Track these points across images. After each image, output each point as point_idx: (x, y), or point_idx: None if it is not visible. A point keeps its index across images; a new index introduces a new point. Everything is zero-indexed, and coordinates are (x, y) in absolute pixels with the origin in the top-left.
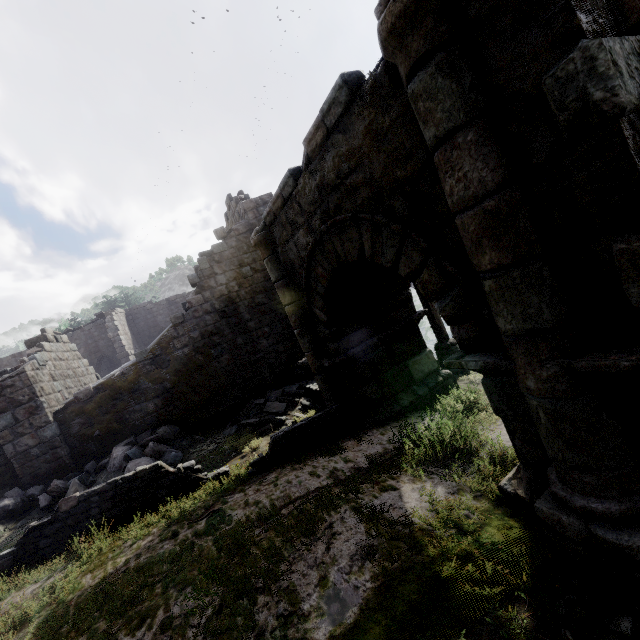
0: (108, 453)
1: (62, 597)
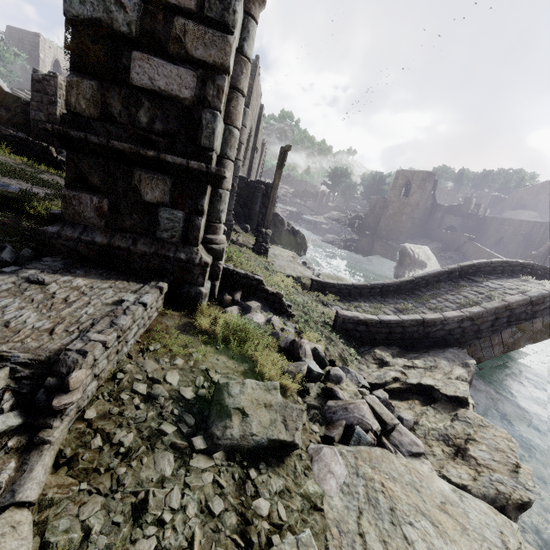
0: None
1: None
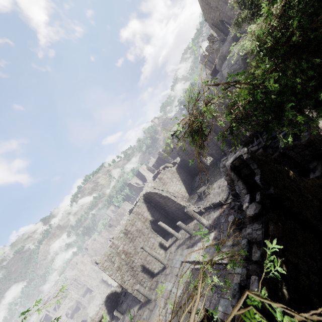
0: None
1: None
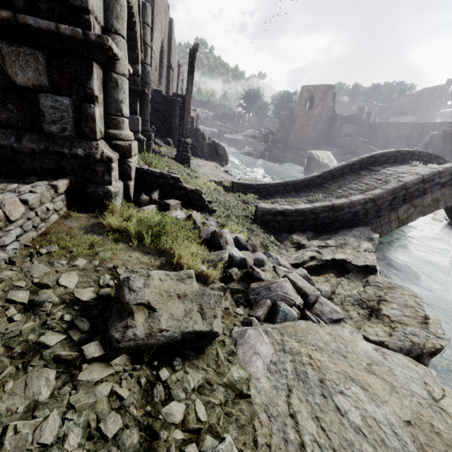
0: None
1: None
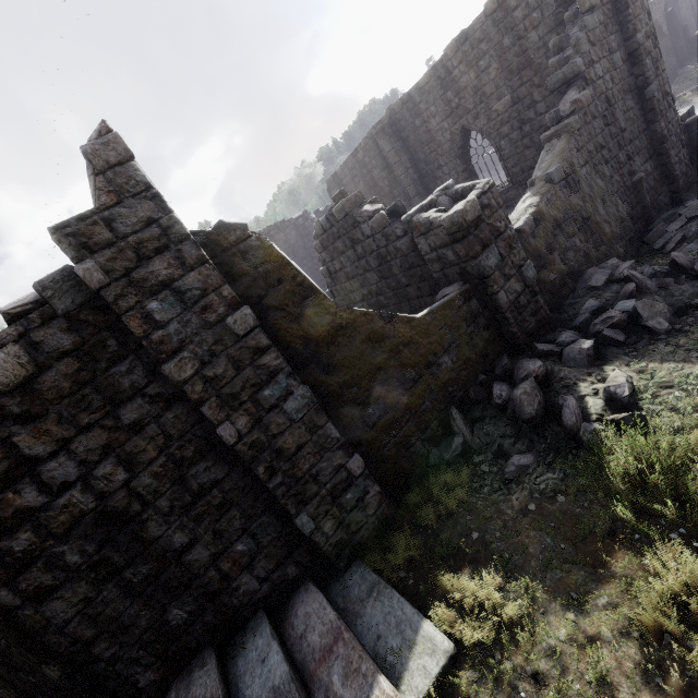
0: (564, 303)
1: None
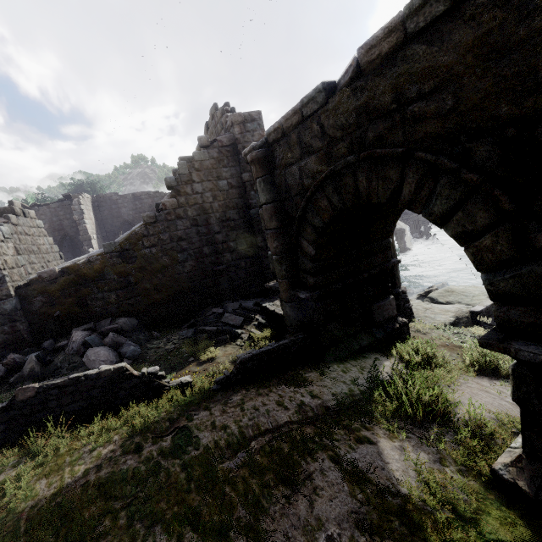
0: (66, 333)
1: (12, 506)
